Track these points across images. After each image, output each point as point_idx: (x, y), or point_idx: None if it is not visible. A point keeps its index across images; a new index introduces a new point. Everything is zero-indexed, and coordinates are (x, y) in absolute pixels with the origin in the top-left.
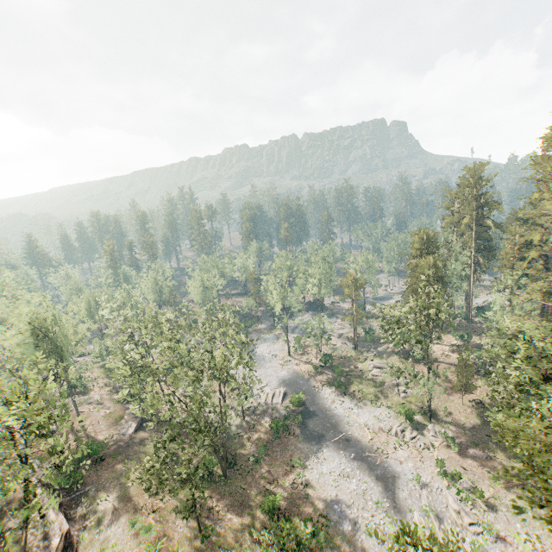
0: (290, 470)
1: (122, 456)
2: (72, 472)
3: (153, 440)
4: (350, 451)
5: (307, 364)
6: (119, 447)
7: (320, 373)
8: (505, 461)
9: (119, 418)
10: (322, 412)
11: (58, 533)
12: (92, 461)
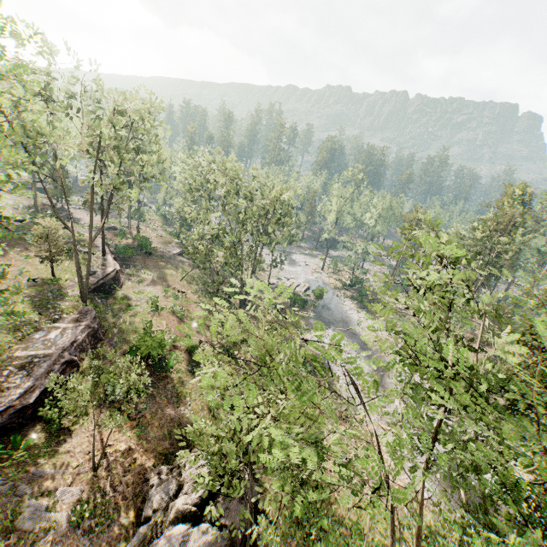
0: (295, 329)
1: (165, 260)
2: (128, 246)
3: (190, 265)
4: (353, 340)
5: (336, 280)
6: (164, 255)
7: (346, 290)
8: (502, 402)
9: (168, 242)
10: (337, 311)
11: (112, 267)
12: (142, 253)
